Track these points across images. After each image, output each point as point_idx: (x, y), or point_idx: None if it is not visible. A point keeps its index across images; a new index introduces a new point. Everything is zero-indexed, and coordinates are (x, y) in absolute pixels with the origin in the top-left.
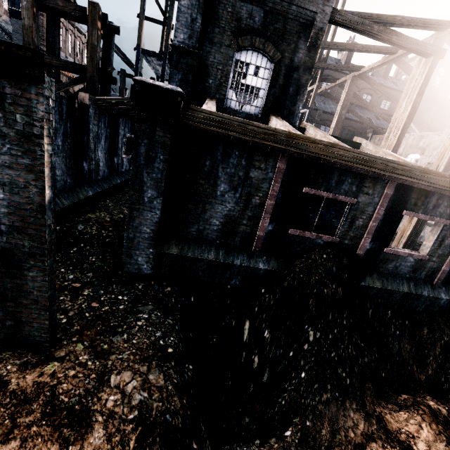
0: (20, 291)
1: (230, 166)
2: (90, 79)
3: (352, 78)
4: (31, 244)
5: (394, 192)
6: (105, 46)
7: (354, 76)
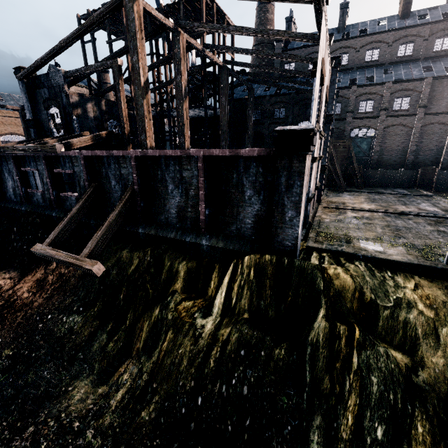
0: None
1: (4, 166)
2: None
3: (220, 69)
4: None
5: (47, 161)
6: None
7: (222, 67)
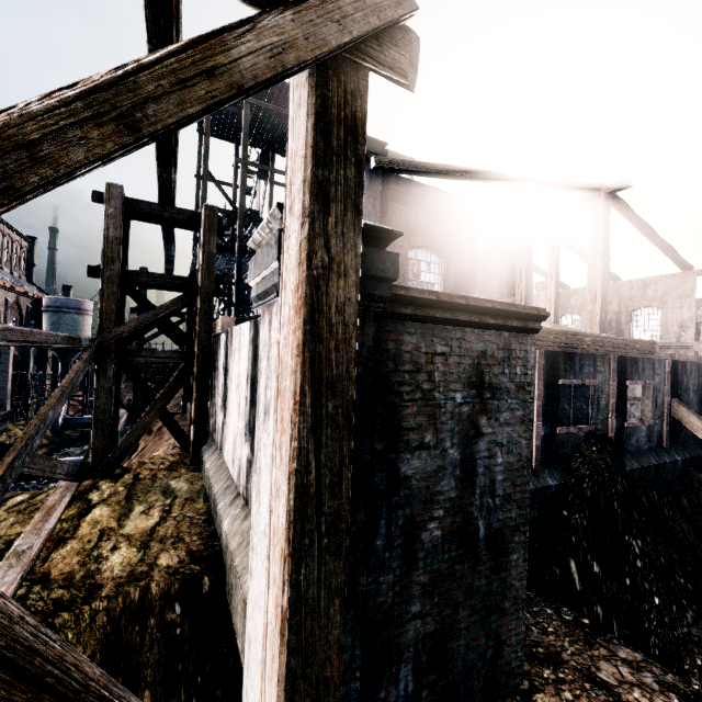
0: (503, 590)
1: None
2: (206, 295)
3: None
4: (517, 512)
5: (616, 365)
6: None
7: None
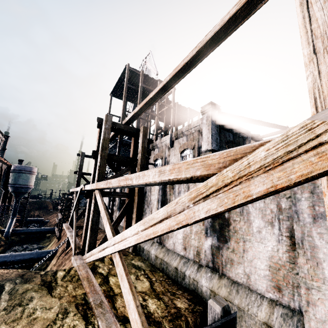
0: None
1: None
2: (142, 166)
3: None
4: None
5: None
6: (135, 146)
7: None
